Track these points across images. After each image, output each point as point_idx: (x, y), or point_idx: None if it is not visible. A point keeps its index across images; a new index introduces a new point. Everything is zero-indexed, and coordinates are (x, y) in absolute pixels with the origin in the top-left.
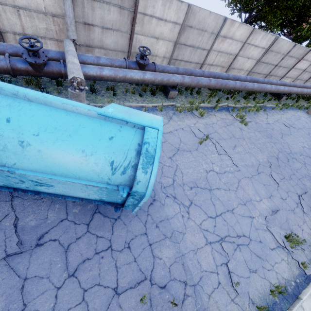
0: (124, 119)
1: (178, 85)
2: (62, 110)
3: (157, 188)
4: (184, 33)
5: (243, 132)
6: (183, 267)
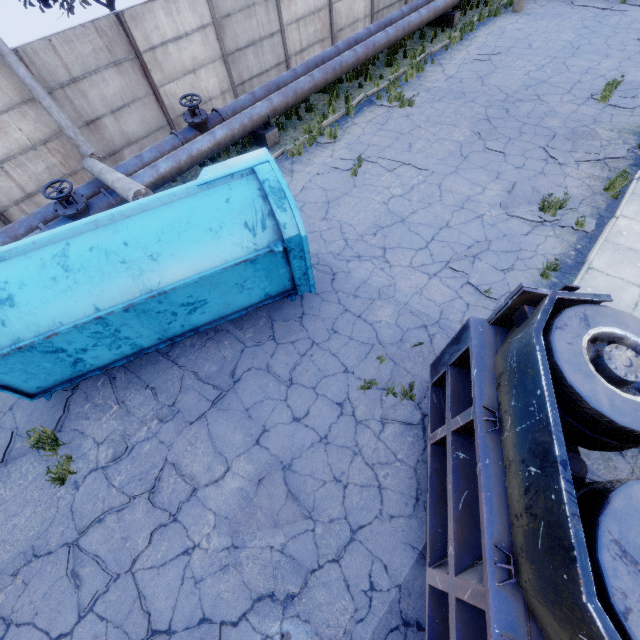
0: (227, 174)
1: (269, 117)
2: (163, 206)
3: (330, 261)
4: (226, 33)
5: (413, 119)
6: (413, 314)
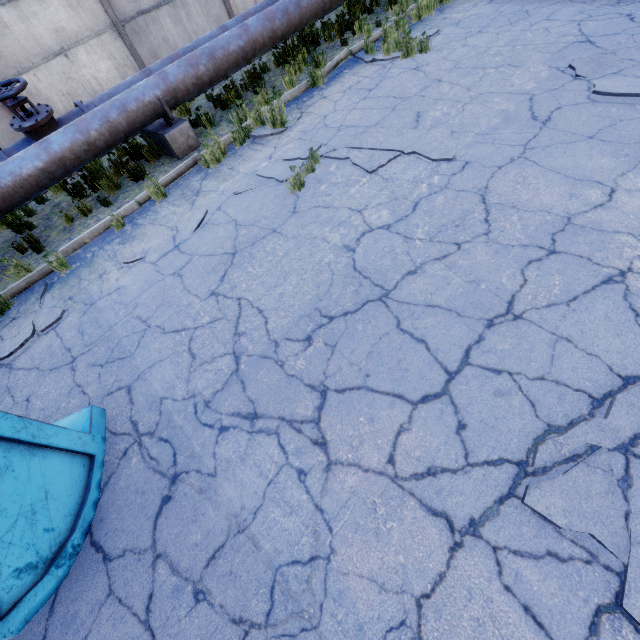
0: None
1: (162, 103)
2: None
3: (181, 425)
4: None
5: (427, 70)
6: None
